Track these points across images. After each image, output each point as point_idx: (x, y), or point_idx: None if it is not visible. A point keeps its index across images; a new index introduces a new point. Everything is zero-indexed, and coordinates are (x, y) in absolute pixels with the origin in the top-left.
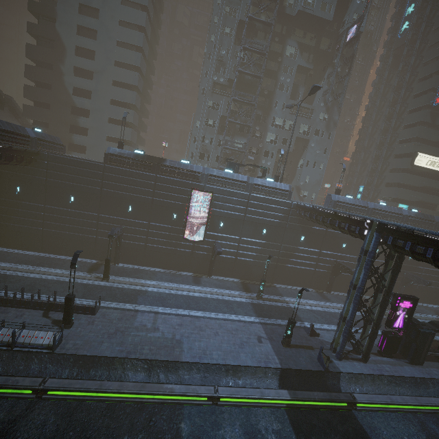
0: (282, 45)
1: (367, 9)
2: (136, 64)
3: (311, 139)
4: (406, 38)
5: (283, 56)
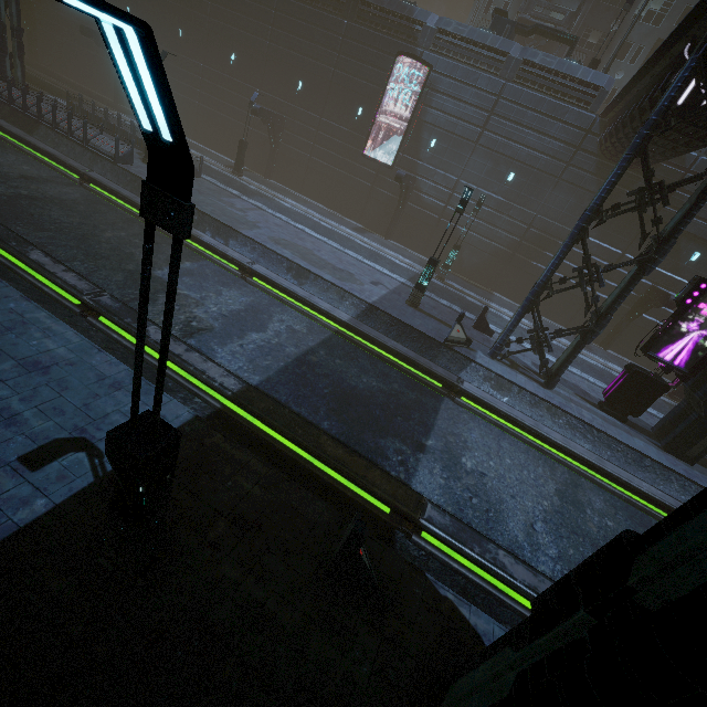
0: None
1: None
2: None
3: None
4: None
5: None
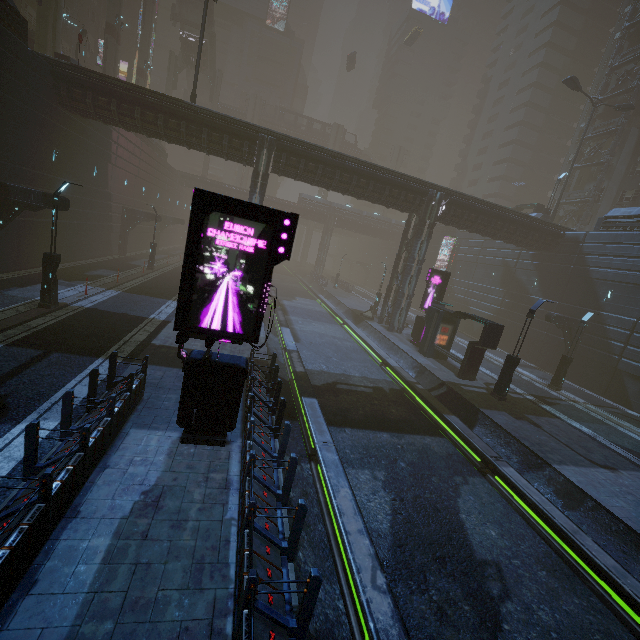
0: None
1: None
2: (508, 156)
3: None
4: None
5: None
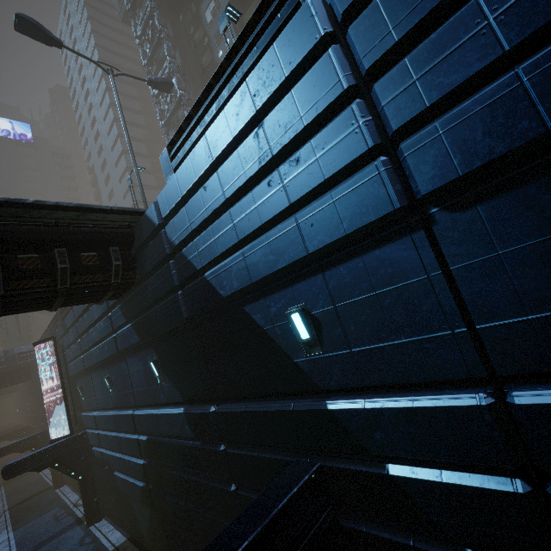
0: (200, 24)
1: None
2: None
3: None
4: None
5: (208, 31)
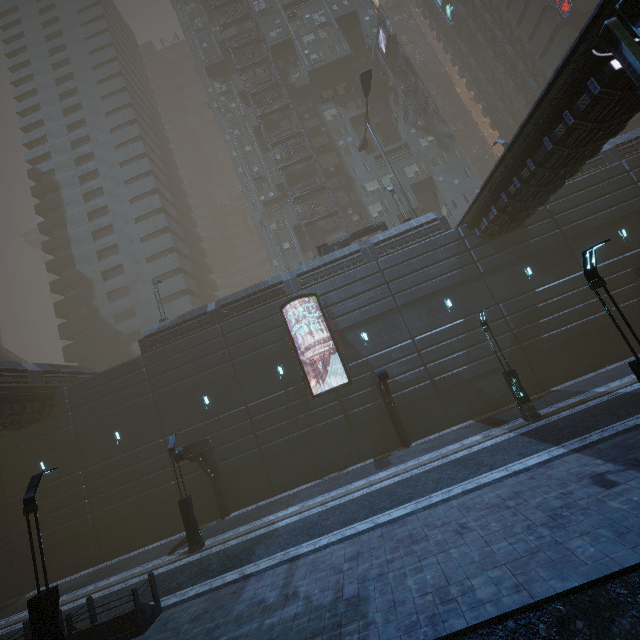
0: (317, 116)
1: (383, 16)
2: (169, 245)
3: (432, 175)
4: (459, 15)
5: (326, 124)
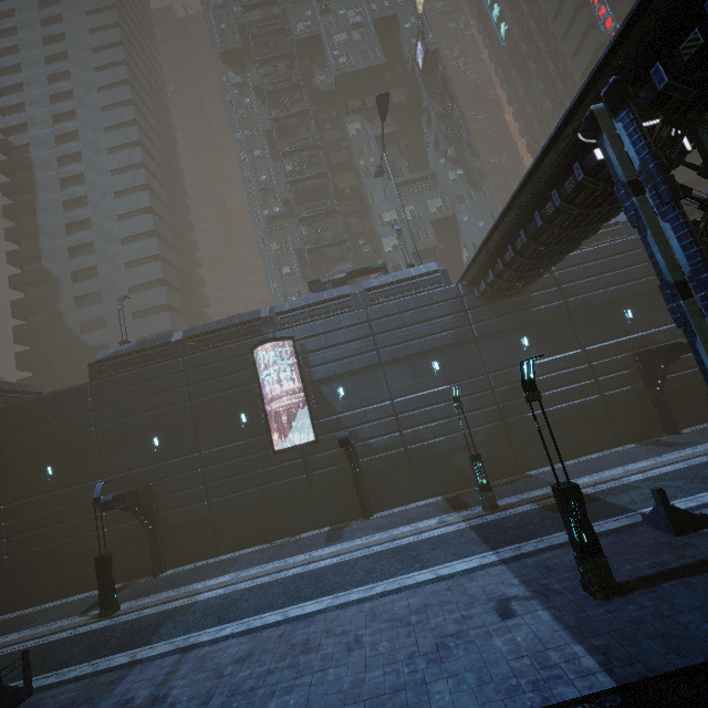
0: (340, 128)
1: (426, 26)
2: (154, 252)
3: (456, 213)
4: (513, 36)
5: (348, 139)
